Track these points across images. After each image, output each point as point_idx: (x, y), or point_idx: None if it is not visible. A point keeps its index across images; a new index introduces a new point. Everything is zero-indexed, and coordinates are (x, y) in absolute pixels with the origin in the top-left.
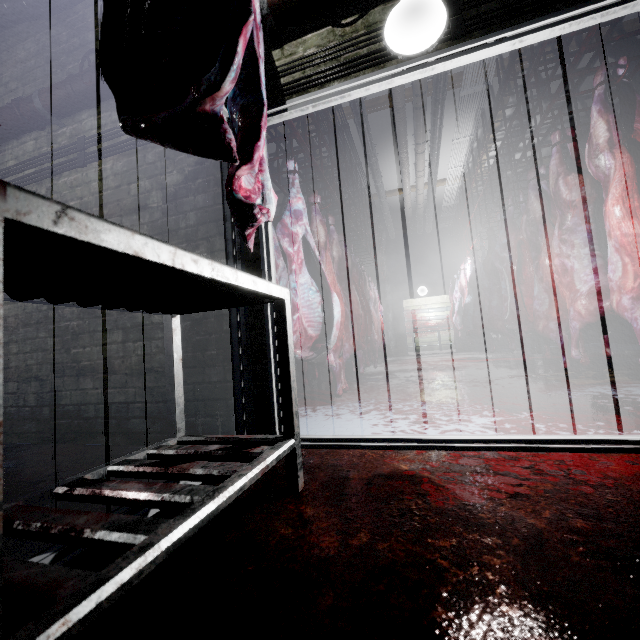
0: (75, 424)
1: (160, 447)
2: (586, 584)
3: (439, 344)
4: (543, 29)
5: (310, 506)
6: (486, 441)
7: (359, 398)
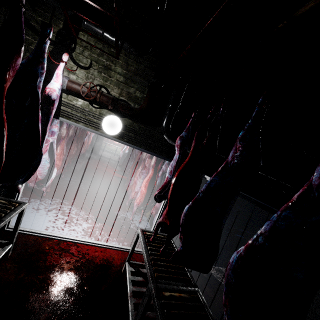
0: None
1: None
2: (61, 285)
3: (115, 153)
4: (139, 149)
5: (10, 264)
6: (76, 240)
7: (53, 196)
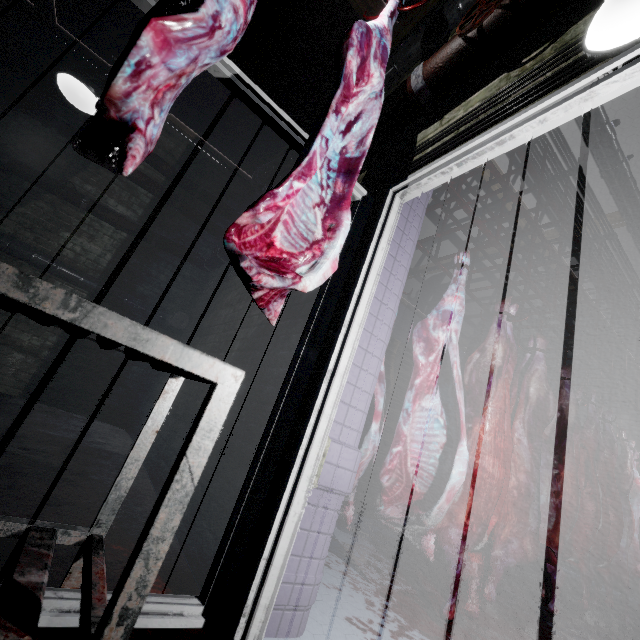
0: (165, 470)
1: (41, 530)
2: None
3: None
4: None
5: None
6: None
7: None
